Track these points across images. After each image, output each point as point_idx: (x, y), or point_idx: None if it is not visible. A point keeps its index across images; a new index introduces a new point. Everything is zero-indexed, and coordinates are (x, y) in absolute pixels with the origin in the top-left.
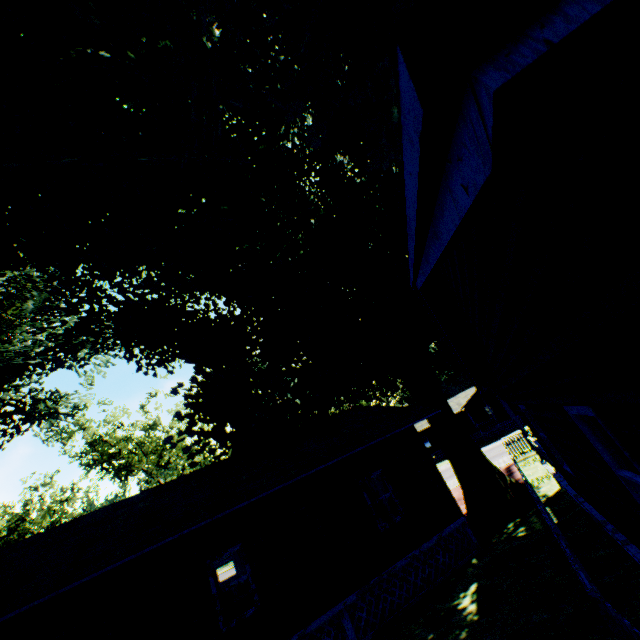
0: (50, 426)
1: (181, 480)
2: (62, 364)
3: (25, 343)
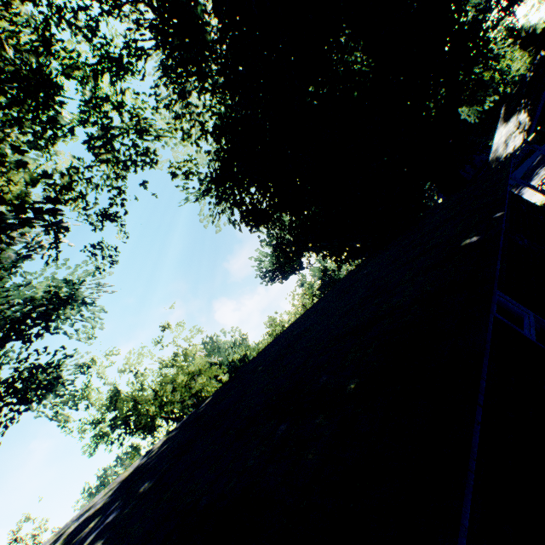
0: (55, 397)
1: (351, 275)
2: (46, 329)
3: (2, 307)
